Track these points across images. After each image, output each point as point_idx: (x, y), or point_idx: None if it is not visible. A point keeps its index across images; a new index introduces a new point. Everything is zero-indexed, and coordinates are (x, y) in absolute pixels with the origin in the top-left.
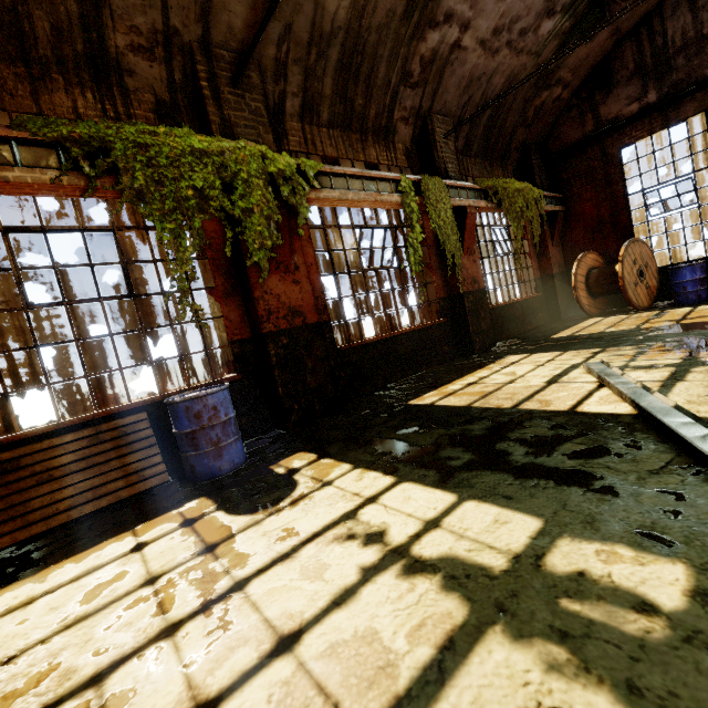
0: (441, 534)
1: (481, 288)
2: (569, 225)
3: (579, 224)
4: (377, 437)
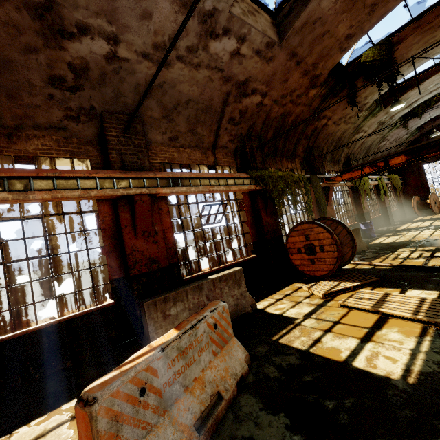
0: (439, 230)
1: (389, 206)
2: (405, 187)
3: (409, 186)
4: (402, 231)
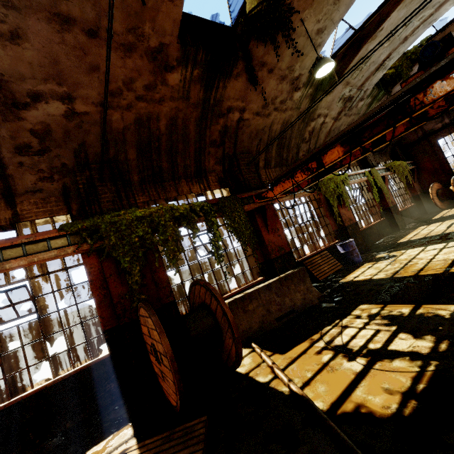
0: (450, 245)
1: (395, 204)
2: (419, 172)
3: (424, 171)
4: (402, 247)
